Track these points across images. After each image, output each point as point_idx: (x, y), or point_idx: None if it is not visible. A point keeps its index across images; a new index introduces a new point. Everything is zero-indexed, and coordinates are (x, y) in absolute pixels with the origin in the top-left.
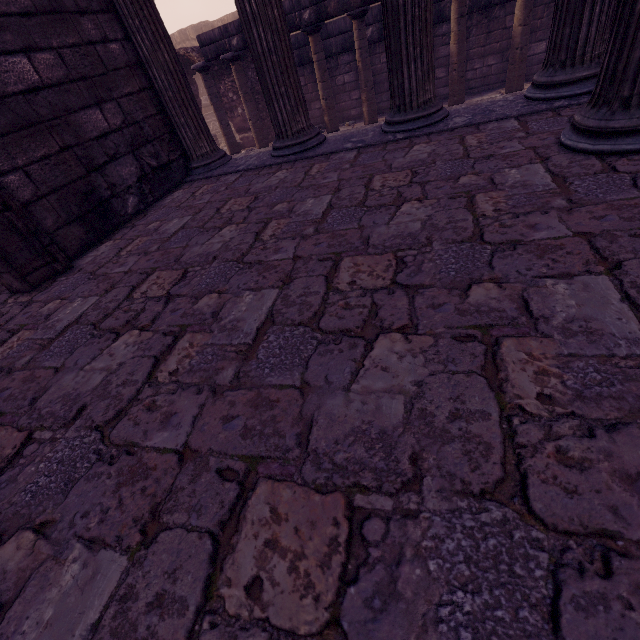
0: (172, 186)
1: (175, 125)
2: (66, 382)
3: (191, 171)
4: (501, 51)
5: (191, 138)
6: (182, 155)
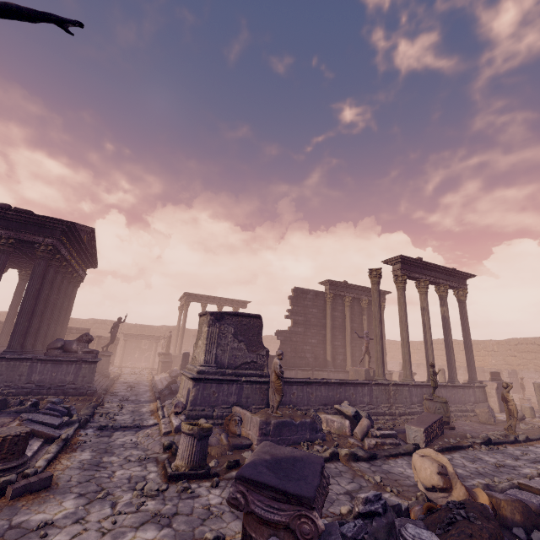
0: None
1: None
2: None
3: None
4: None
5: None
6: None
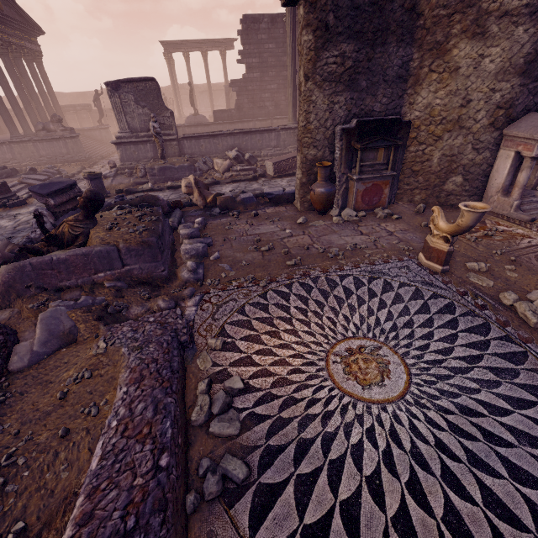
0: (1, 135)
1: (1, 126)
2: None
3: (5, 134)
4: None
5: (5, 128)
6: (3, 131)
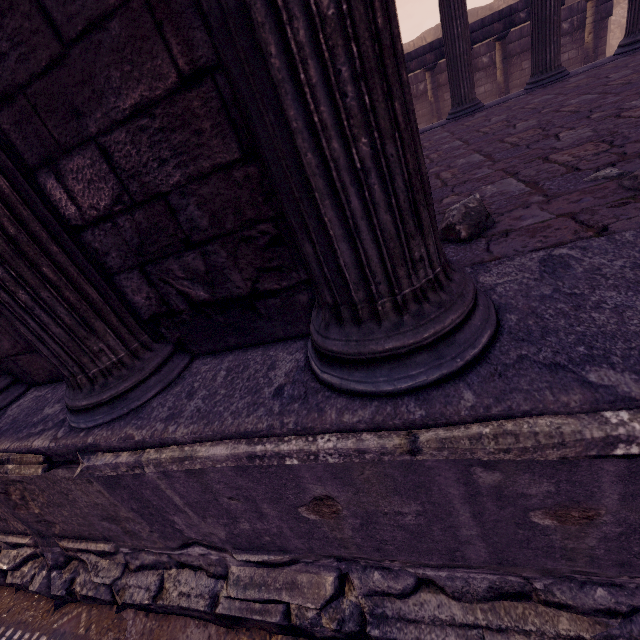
0: None
1: None
2: (515, 130)
3: None
4: (521, 85)
5: None
6: None
